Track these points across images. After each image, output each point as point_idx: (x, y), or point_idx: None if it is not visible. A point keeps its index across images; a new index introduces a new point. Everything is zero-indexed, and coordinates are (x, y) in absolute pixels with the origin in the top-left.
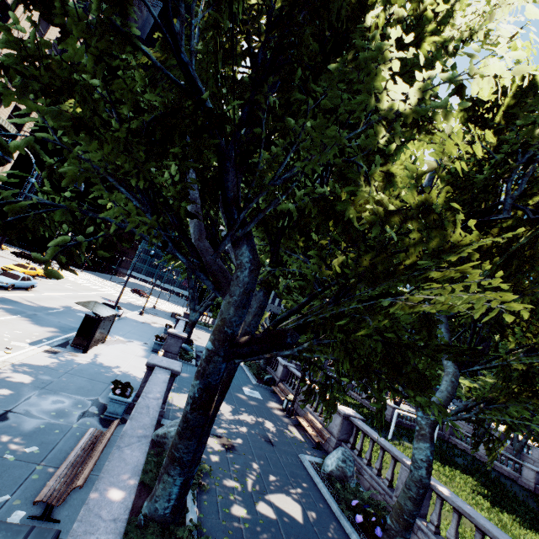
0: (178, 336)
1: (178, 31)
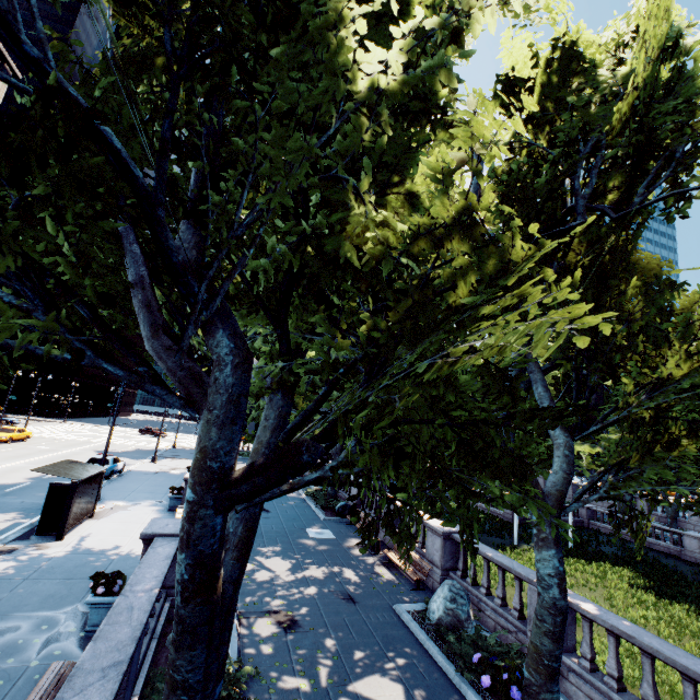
0: None
1: (18, 17)
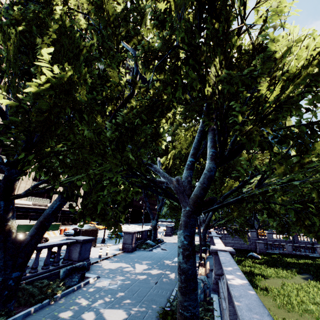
0: (129, 232)
1: None
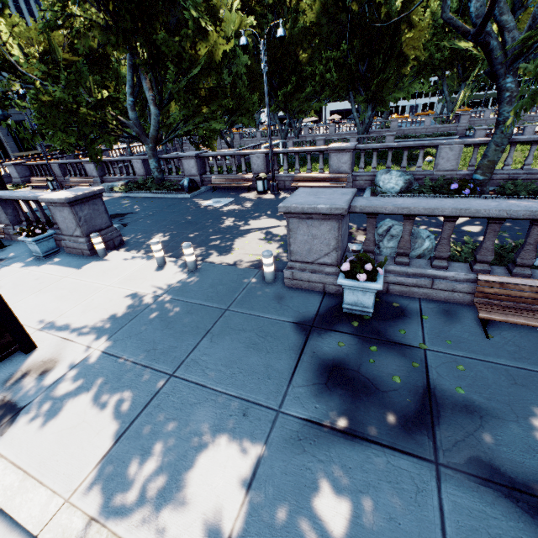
0: (90, 195)
1: None
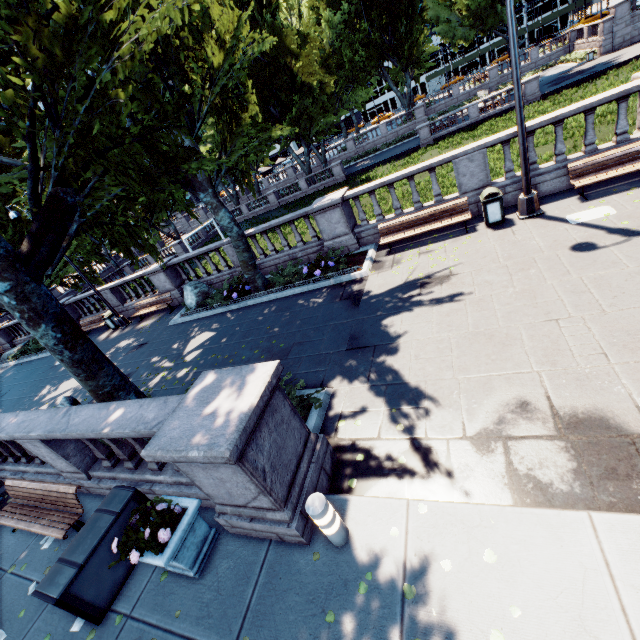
0: None
1: None
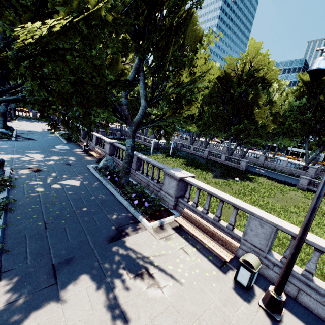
0: None
1: None
